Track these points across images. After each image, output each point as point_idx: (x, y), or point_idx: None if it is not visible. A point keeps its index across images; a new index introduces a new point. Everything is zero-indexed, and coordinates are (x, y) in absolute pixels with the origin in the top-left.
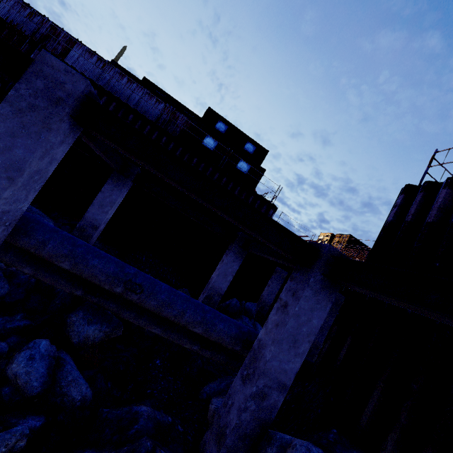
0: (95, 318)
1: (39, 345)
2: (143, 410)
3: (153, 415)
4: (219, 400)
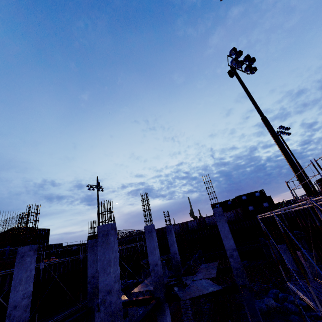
0: None
1: None
2: None
3: None
4: None
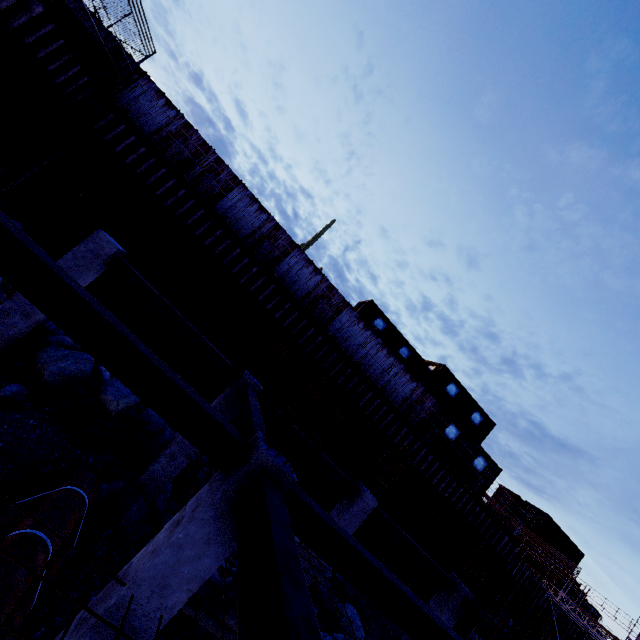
0: None
1: None
2: None
3: None
4: None
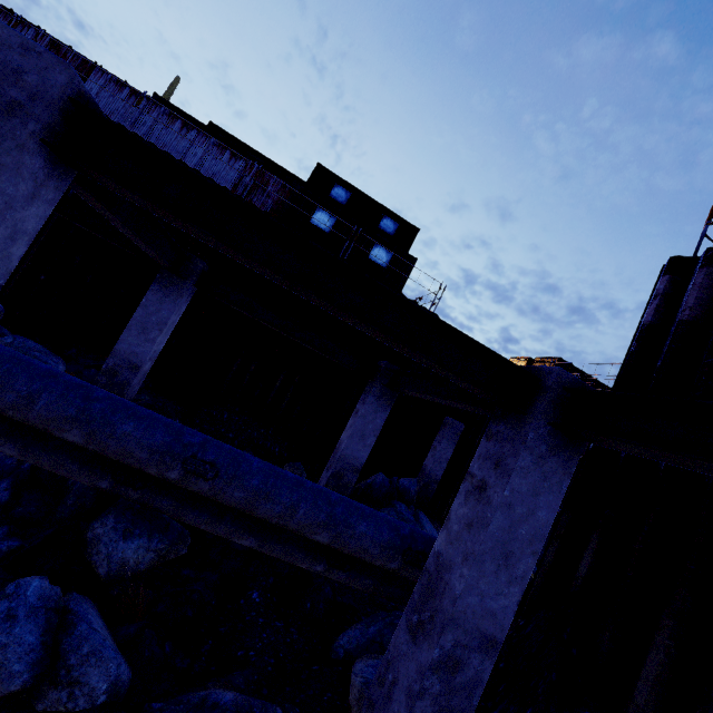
0: (138, 526)
1: (27, 588)
2: (227, 701)
3: (246, 708)
4: (368, 664)
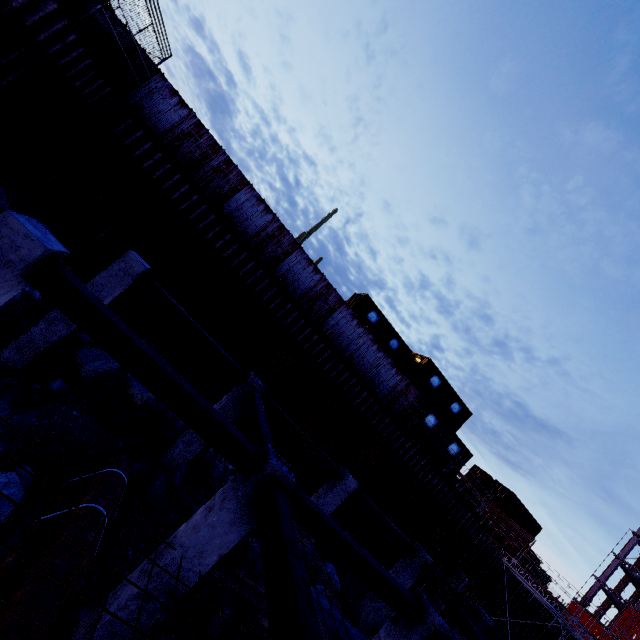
0: None
1: None
2: None
3: None
4: None
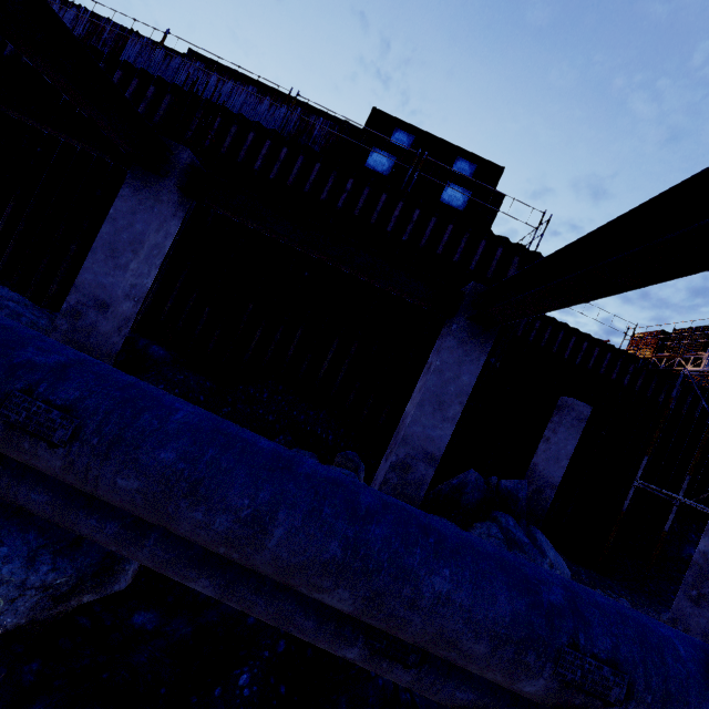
0: (8, 541)
1: None
2: None
3: None
4: None
